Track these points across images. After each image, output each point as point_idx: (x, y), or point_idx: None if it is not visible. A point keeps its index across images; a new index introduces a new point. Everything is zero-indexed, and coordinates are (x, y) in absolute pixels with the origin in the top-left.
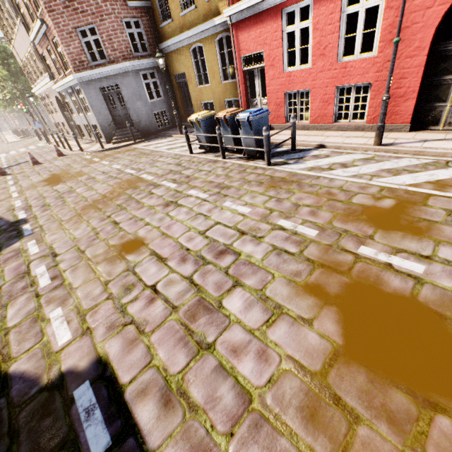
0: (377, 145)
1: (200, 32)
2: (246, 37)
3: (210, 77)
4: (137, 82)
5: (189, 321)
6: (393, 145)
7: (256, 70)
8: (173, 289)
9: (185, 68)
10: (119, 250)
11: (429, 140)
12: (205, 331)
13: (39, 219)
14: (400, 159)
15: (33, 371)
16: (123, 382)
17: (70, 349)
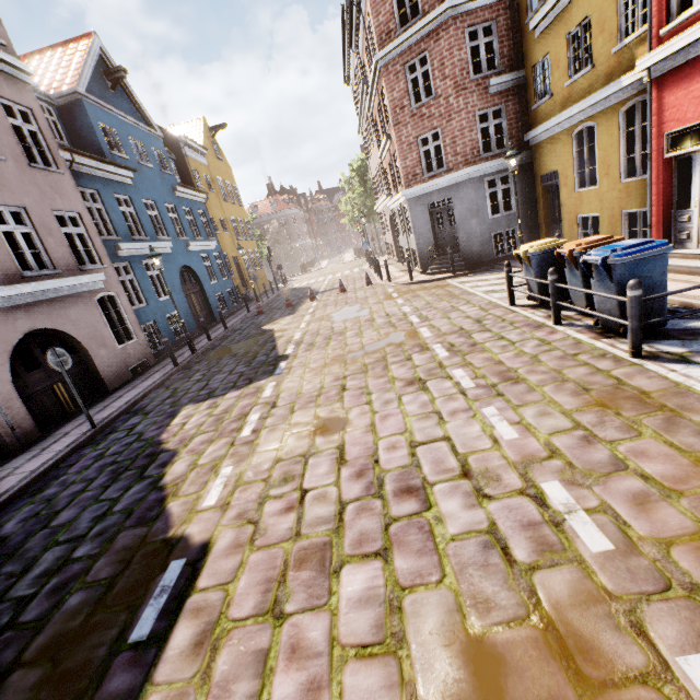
0: None
1: (592, 105)
2: (679, 98)
3: (600, 174)
4: (477, 192)
5: (293, 564)
6: None
7: (697, 155)
8: (317, 508)
9: (559, 164)
10: (318, 425)
11: None
12: (294, 592)
13: (296, 359)
14: None
15: (175, 517)
16: (198, 584)
17: (204, 515)
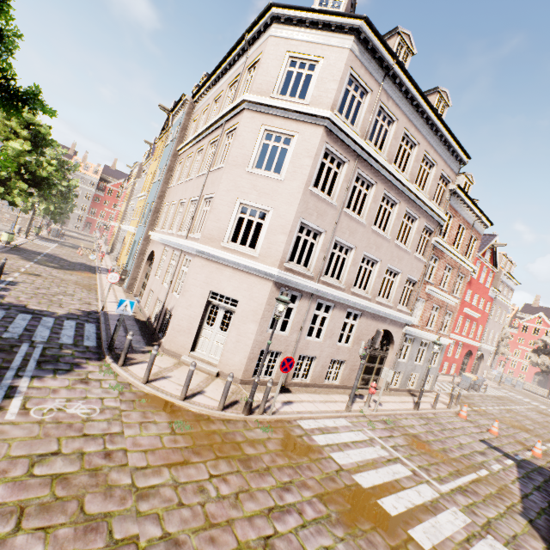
0: None
1: None
2: None
3: None
4: None
5: None
6: None
7: None
8: None
9: None
10: None
11: None
12: None
13: None
14: None
15: None
16: None
17: None
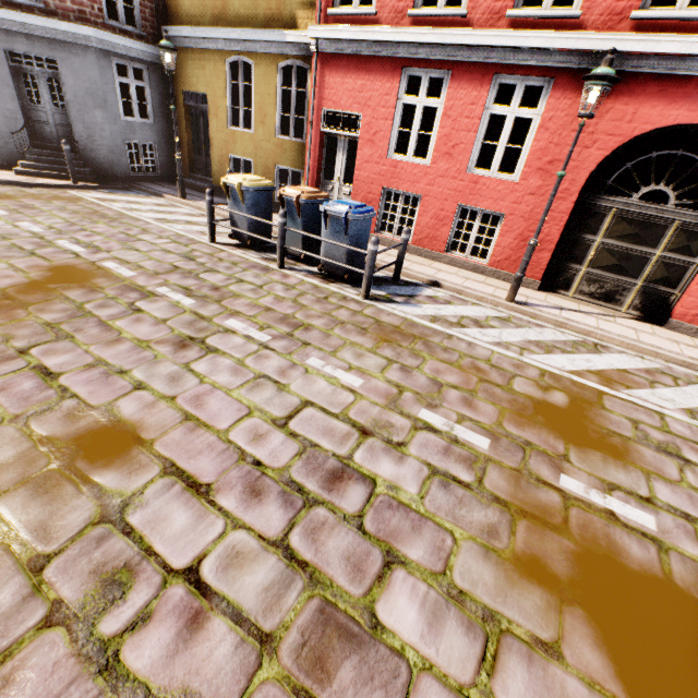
0: (510, 302)
1: (253, 41)
2: (337, 83)
3: (257, 120)
4: (103, 73)
5: (315, 681)
6: (529, 306)
7: (343, 139)
8: (248, 578)
9: (209, 88)
10: (66, 454)
11: (565, 308)
12: None
13: None
14: (542, 329)
15: None
16: None
17: None
